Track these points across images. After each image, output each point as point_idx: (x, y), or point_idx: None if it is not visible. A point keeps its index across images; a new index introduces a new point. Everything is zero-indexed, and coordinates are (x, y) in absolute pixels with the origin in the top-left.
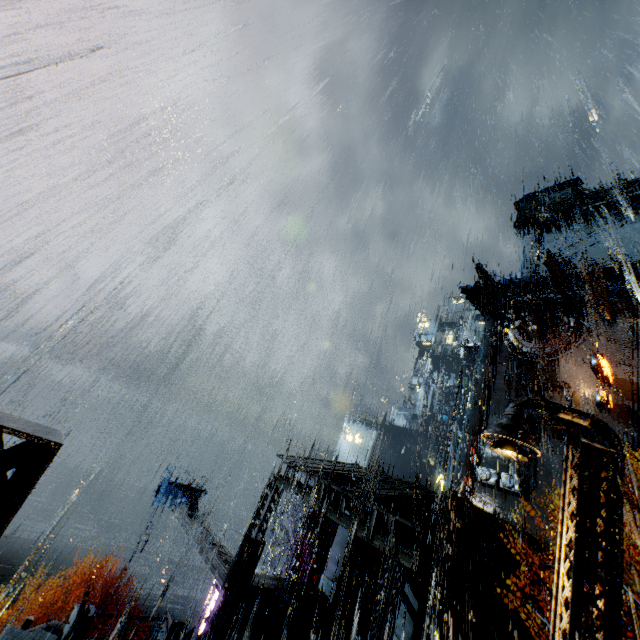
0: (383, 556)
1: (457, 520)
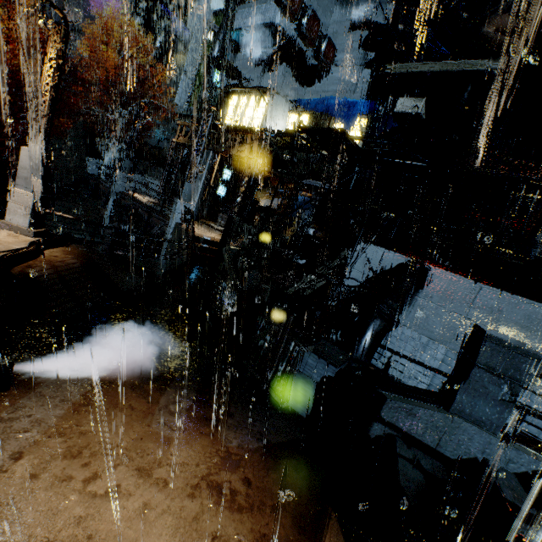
0: None
1: None
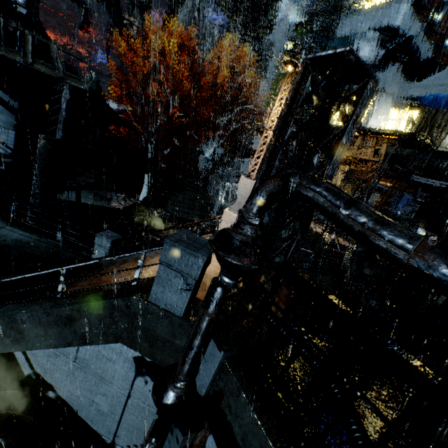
0: (51, 79)
1: (34, 39)
